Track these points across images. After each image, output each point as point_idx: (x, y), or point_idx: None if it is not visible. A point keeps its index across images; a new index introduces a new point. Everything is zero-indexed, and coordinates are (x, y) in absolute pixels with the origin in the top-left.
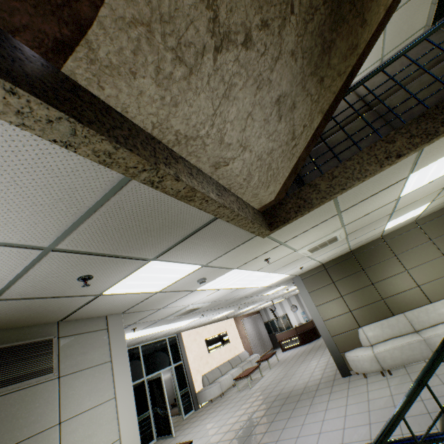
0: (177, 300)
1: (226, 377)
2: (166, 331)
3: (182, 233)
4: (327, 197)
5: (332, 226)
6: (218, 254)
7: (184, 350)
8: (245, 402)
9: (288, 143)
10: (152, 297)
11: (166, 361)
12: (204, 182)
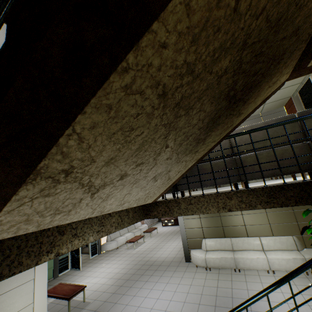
0: None
1: (122, 238)
2: None
3: None
4: (182, 214)
5: None
6: None
7: None
8: (127, 259)
9: (164, 183)
10: None
11: None
12: (87, 229)
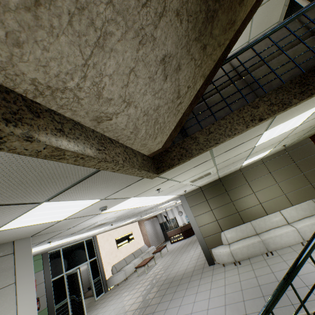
0: (85, 221)
1: (130, 265)
2: (83, 237)
3: (69, 181)
4: (204, 149)
5: (207, 166)
6: (114, 191)
7: (98, 249)
8: (141, 286)
9: (173, 101)
10: (58, 223)
11: (83, 258)
12: (81, 137)
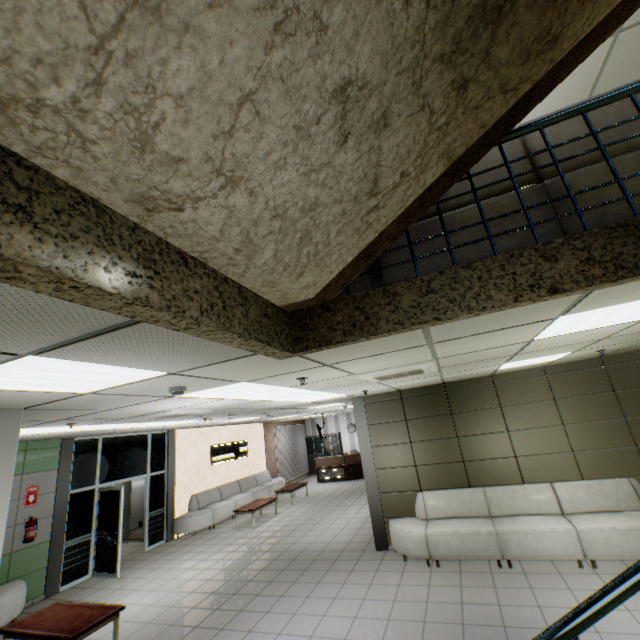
0: (142, 403)
1: (226, 503)
2: (146, 427)
3: (77, 326)
4: (405, 324)
5: (417, 356)
6: (196, 364)
7: (173, 456)
8: (236, 550)
9: (359, 200)
10: (78, 397)
11: (140, 466)
12: (86, 236)
